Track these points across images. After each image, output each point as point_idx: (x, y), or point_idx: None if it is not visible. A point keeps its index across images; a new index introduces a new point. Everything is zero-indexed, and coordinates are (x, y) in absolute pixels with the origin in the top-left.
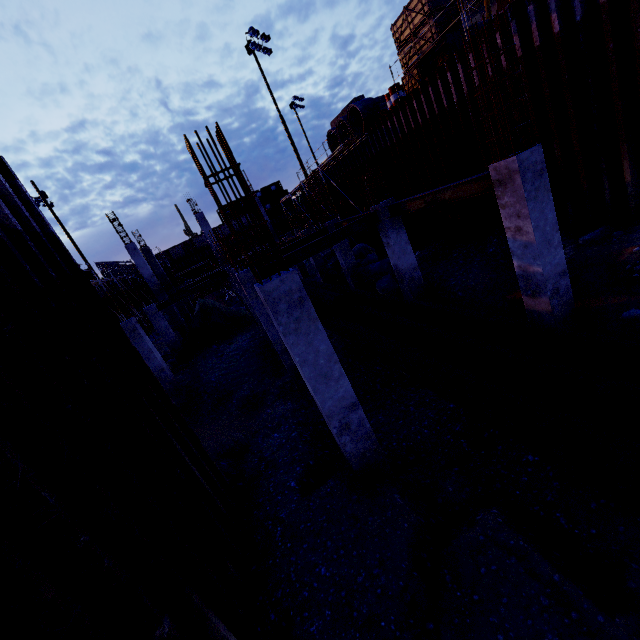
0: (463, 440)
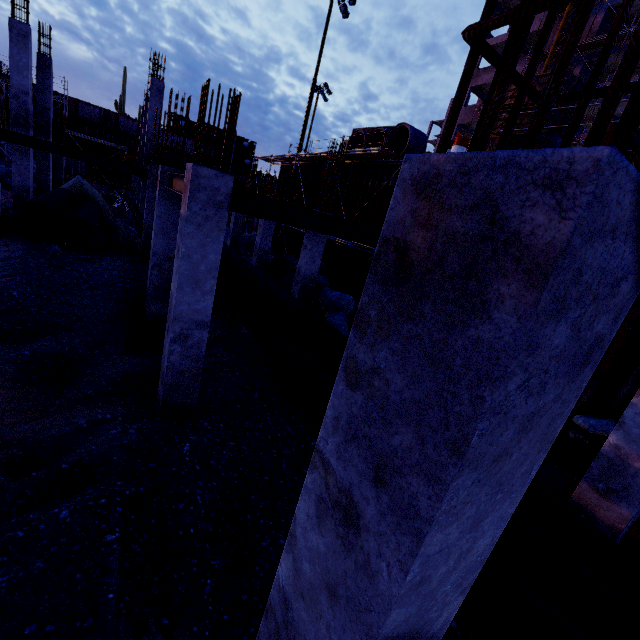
0: None
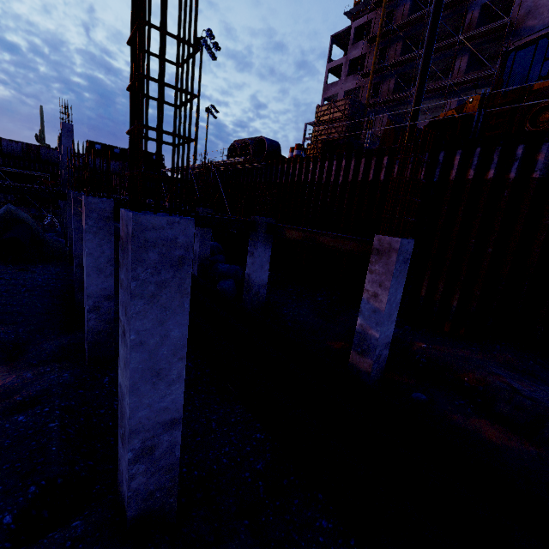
0: (261, 482)
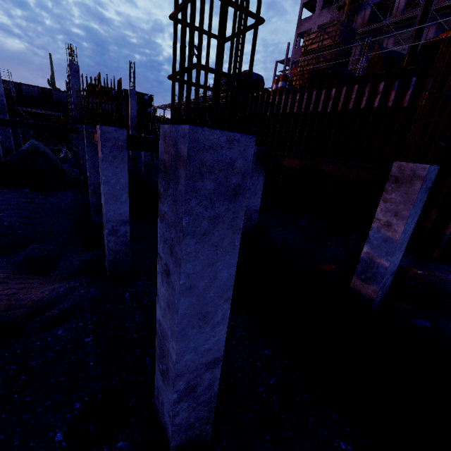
0: (275, 398)
